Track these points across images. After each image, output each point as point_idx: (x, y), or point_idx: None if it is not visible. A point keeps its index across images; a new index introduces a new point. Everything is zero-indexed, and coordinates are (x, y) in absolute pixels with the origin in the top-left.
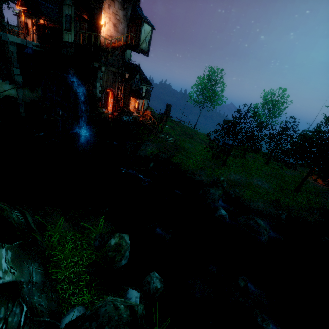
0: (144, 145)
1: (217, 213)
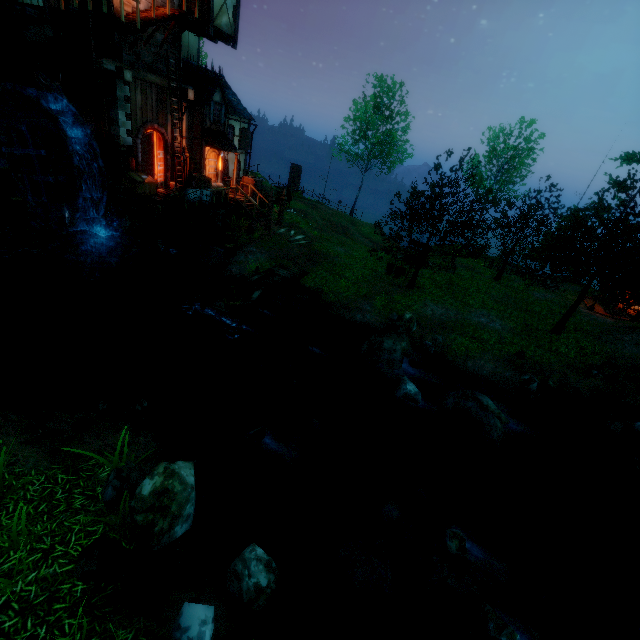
0: (242, 252)
1: (398, 391)
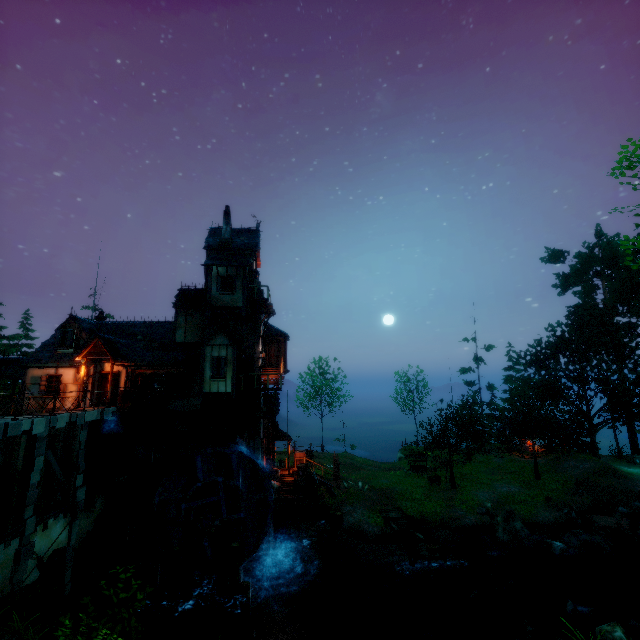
0: (344, 515)
1: (555, 550)
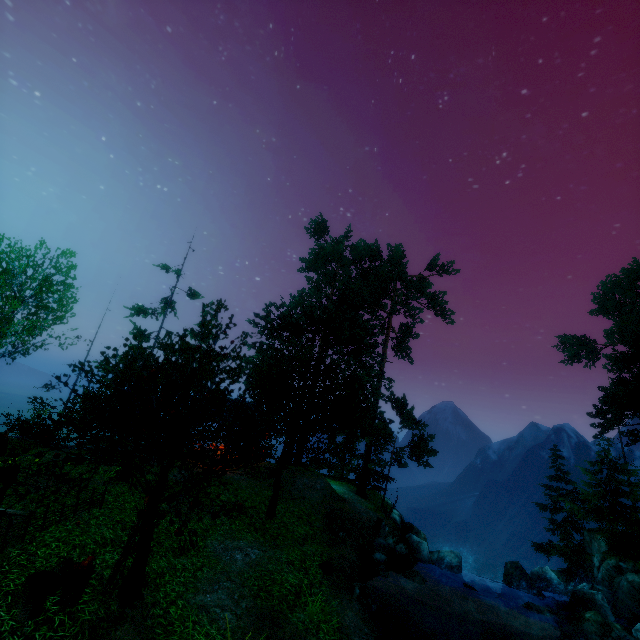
0: None
1: None
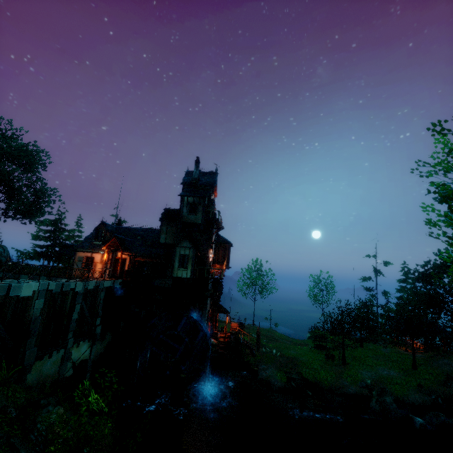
0: (260, 370)
1: (416, 423)
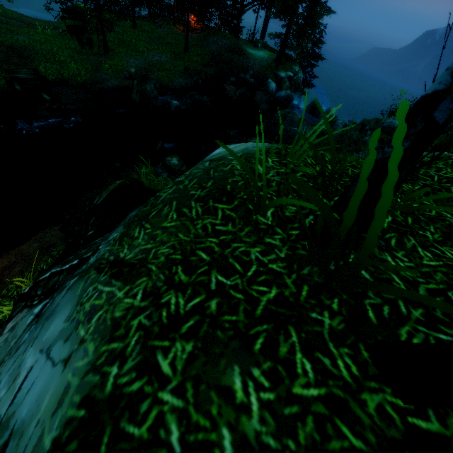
0: None
1: (172, 107)
